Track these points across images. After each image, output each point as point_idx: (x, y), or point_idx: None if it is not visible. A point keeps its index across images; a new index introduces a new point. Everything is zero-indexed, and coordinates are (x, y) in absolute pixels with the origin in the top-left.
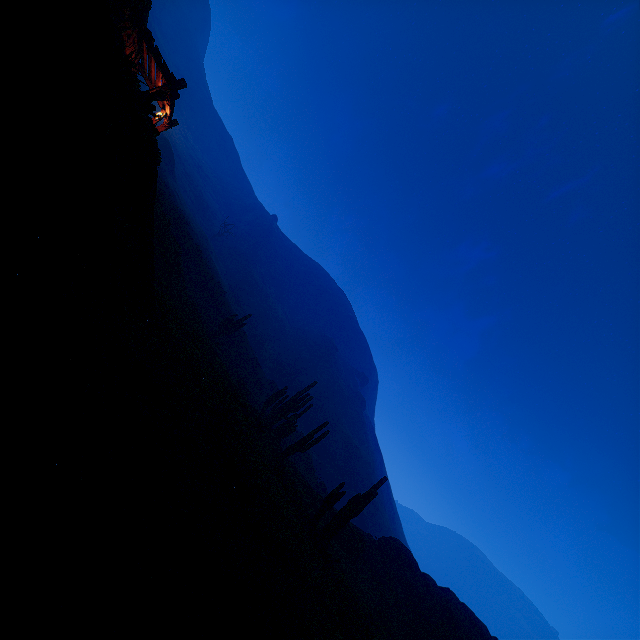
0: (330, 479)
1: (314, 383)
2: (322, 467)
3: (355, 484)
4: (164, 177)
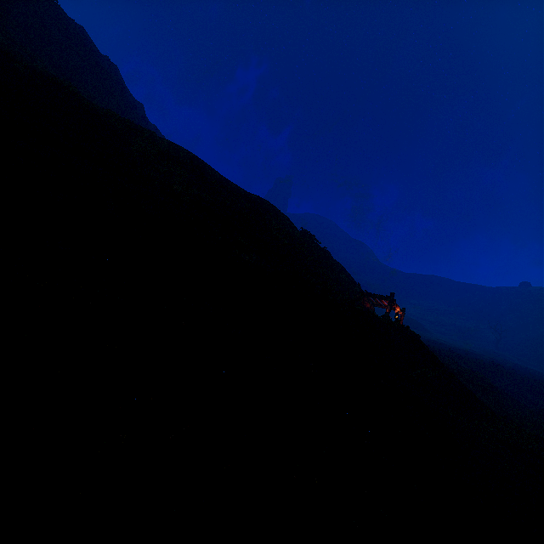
0: None
1: None
2: None
3: None
4: (424, 338)
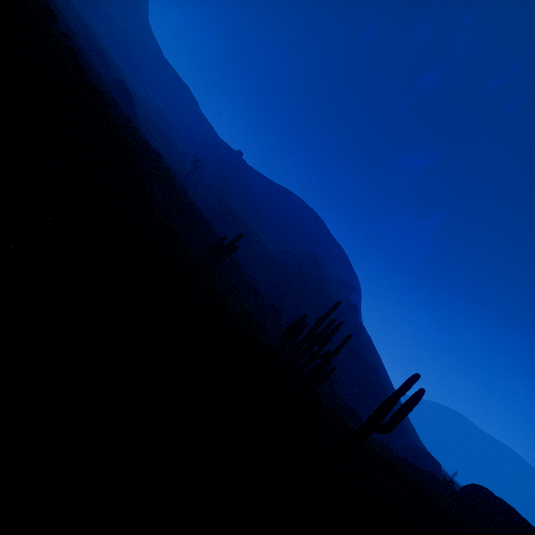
0: (346, 392)
1: (337, 304)
2: (337, 382)
3: (370, 392)
4: (121, 109)
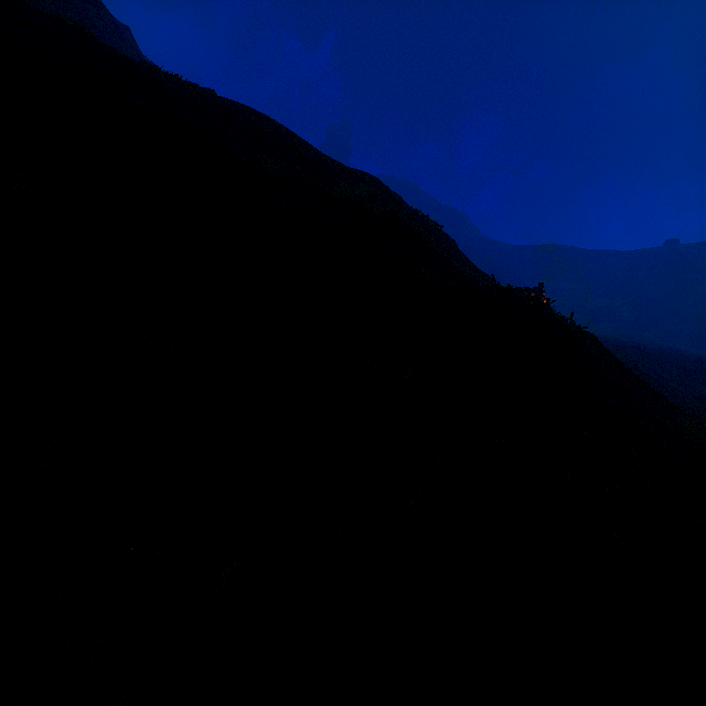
0: None
1: None
2: None
3: None
4: None
